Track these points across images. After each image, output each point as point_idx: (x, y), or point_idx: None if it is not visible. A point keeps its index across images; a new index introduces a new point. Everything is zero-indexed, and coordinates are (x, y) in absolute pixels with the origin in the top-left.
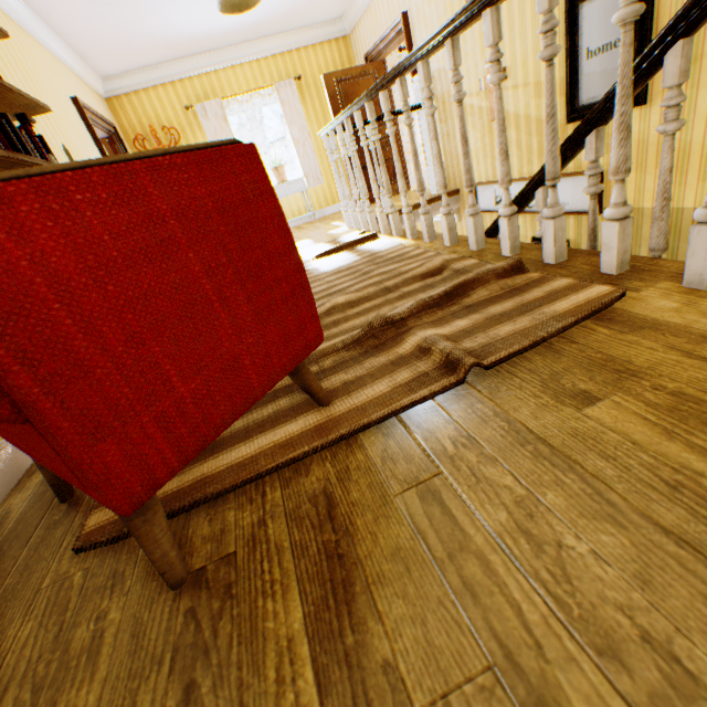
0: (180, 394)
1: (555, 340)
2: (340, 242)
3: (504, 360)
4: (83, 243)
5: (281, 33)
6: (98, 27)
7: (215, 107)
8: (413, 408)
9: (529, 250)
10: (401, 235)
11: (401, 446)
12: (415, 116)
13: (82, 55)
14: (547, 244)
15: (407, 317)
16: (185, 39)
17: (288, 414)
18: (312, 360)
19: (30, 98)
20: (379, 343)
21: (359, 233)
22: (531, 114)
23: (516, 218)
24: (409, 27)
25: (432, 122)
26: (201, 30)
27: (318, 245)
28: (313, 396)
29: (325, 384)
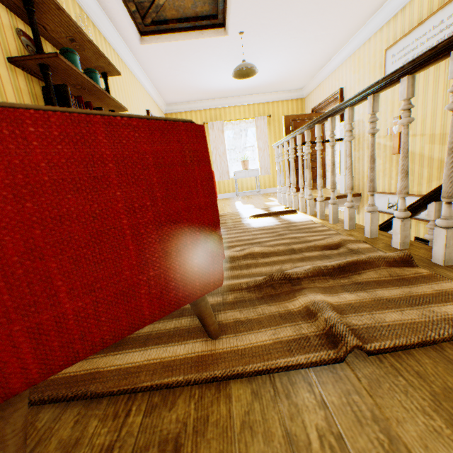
0: (63, 309)
1: (447, 346)
2: (270, 210)
3: (388, 350)
4: (18, 164)
5: (265, 93)
6: (171, 80)
7: (219, 125)
8: (287, 371)
9: (417, 247)
10: (313, 214)
11: (264, 415)
12: (338, 145)
13: (160, 92)
14: (437, 247)
15: (302, 277)
16: (212, 90)
17: (183, 334)
18: (219, 291)
19: (118, 103)
20: (274, 292)
21: (284, 207)
22: (425, 153)
23: (408, 220)
24: (343, 95)
25: (349, 145)
26: (222, 87)
27: (256, 209)
28: (205, 326)
29: (221, 316)
